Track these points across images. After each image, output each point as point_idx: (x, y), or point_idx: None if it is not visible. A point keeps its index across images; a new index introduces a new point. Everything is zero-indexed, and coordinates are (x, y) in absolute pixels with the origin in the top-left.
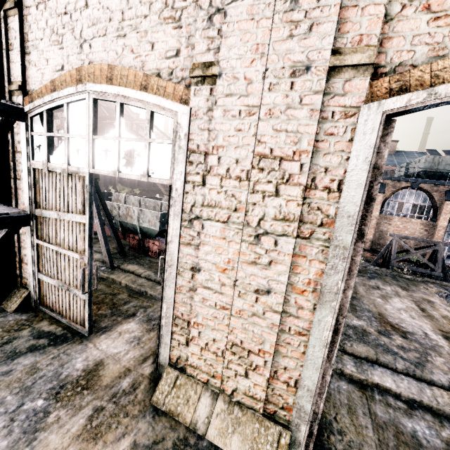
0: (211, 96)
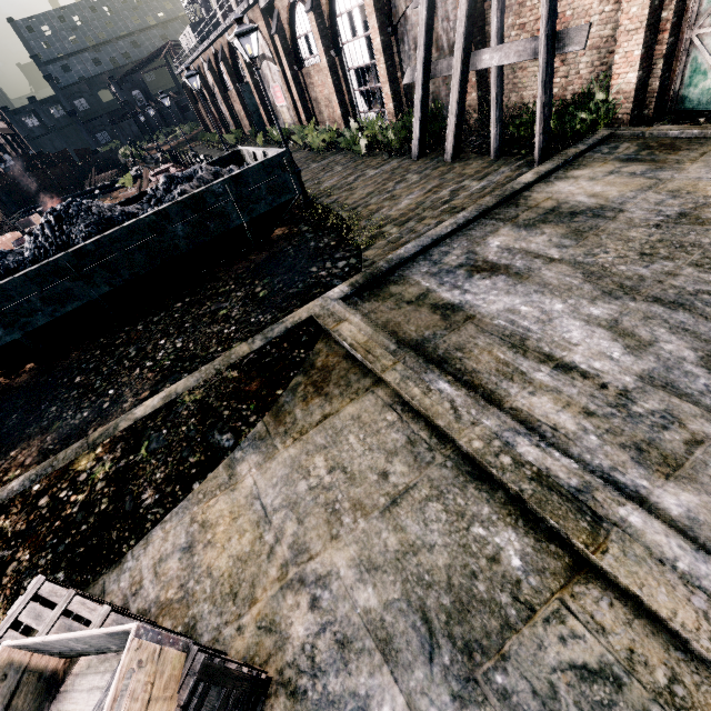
0: None
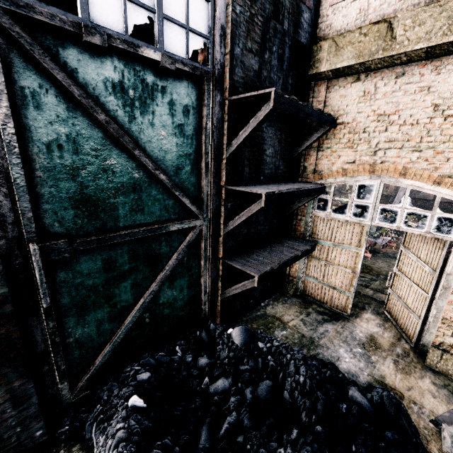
0: None
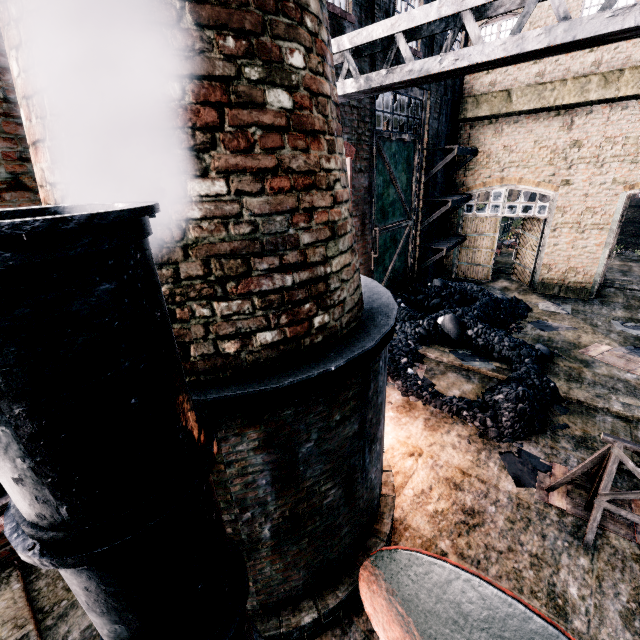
0: (568, 189)
